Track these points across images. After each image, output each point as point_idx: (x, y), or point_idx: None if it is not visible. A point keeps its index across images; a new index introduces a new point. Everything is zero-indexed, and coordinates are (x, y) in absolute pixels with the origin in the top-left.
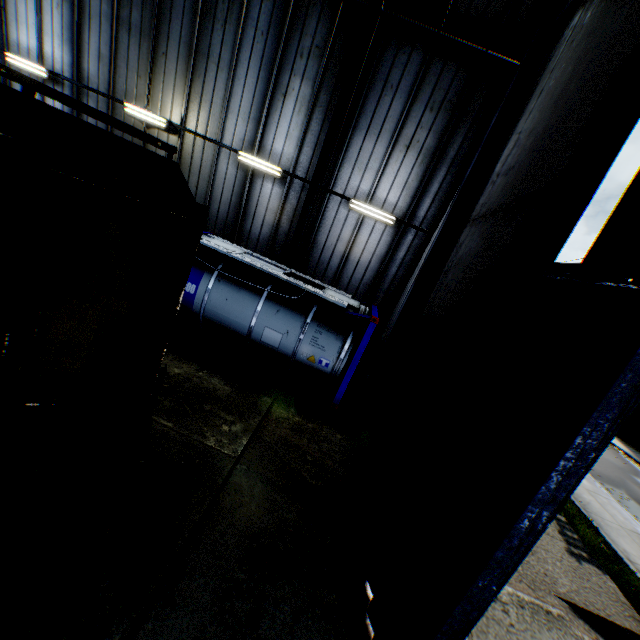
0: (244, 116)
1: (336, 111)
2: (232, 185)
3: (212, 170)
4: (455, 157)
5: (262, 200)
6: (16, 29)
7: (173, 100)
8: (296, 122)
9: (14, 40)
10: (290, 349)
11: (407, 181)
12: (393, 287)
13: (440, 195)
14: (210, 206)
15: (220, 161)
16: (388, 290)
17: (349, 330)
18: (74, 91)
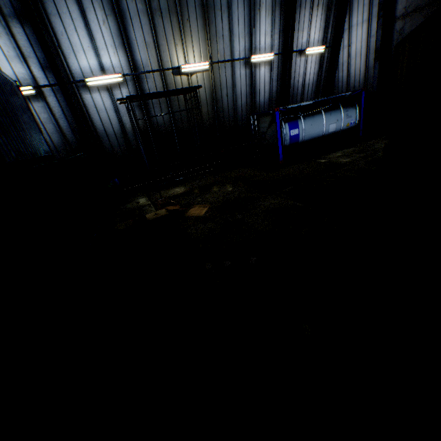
0: (242, 35)
1: (293, 4)
2: (245, 81)
3: (234, 79)
4: (336, 1)
5: (261, 80)
6: (74, 59)
7: (200, 48)
8: (268, 23)
9: (75, 68)
10: (339, 127)
11: (320, 26)
12: (324, 85)
13: (333, 24)
14: (236, 102)
15: (235, 71)
16: (323, 88)
17: (354, 102)
18: (136, 80)
